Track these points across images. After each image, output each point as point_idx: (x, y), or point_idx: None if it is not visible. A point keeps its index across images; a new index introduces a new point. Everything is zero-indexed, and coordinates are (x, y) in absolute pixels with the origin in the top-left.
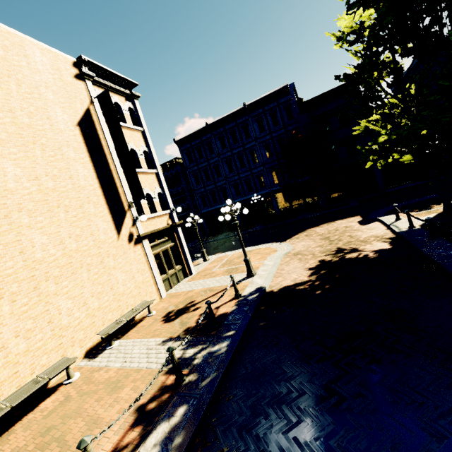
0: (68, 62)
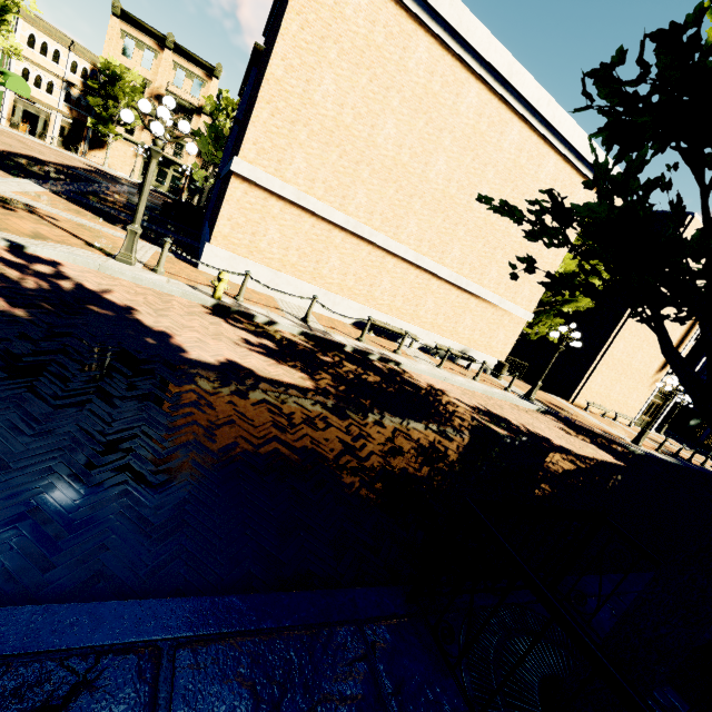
0: None
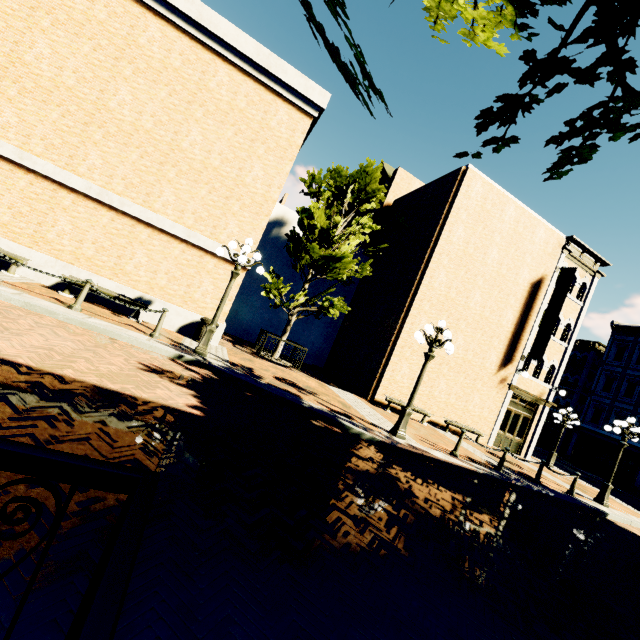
0: (558, 238)
